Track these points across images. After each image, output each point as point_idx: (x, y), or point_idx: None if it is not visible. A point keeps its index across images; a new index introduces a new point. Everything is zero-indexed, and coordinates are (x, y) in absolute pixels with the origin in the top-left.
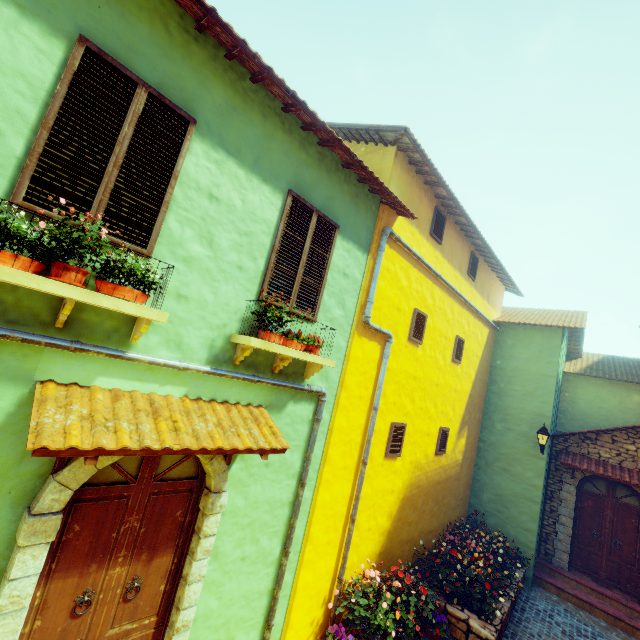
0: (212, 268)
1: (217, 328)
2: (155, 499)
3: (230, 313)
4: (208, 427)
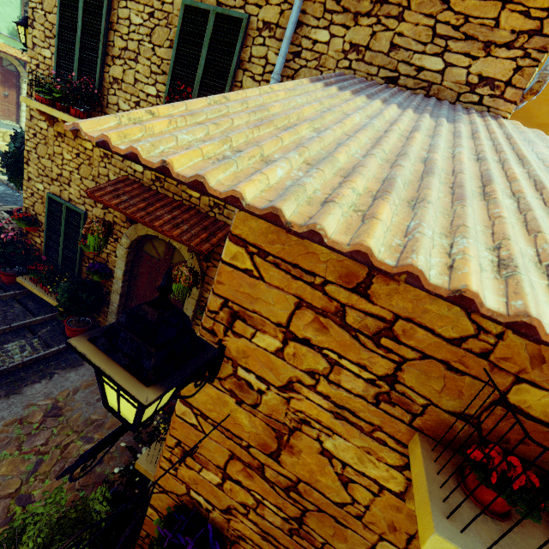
0: (0, 1)
1: (9, 23)
2: (5, 73)
3: (12, 19)
4: (12, 52)
